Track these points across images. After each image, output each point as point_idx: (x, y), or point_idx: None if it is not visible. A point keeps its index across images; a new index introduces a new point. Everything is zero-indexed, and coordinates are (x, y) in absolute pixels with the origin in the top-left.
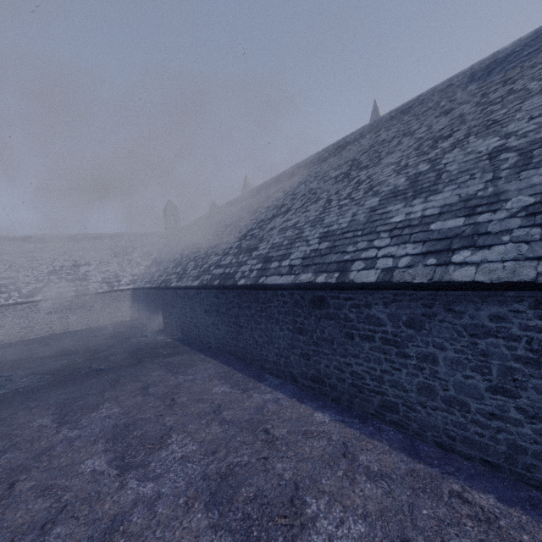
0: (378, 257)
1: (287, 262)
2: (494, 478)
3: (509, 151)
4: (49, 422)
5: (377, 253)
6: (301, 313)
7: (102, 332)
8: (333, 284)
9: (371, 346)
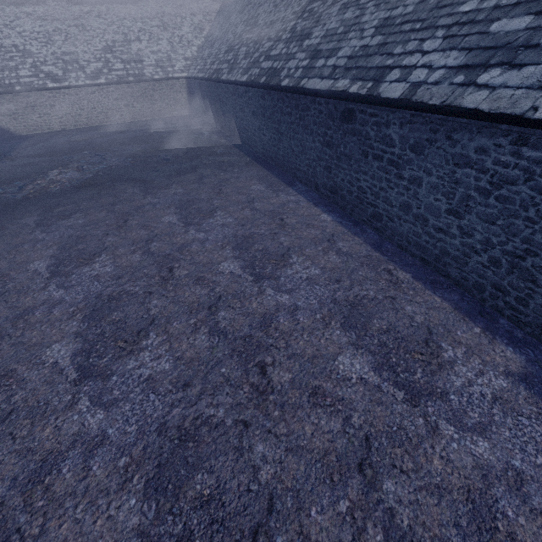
0: (418, 66)
1: (332, 62)
2: (422, 268)
3: None
4: (138, 191)
5: (418, 61)
6: (332, 126)
7: (165, 125)
8: (362, 96)
9: (378, 166)
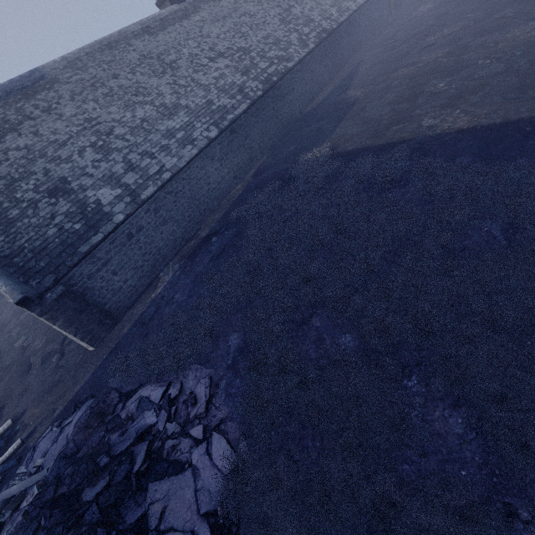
0: None
1: None
2: None
3: None
4: (457, 4)
5: None
6: None
7: None
8: None
9: None
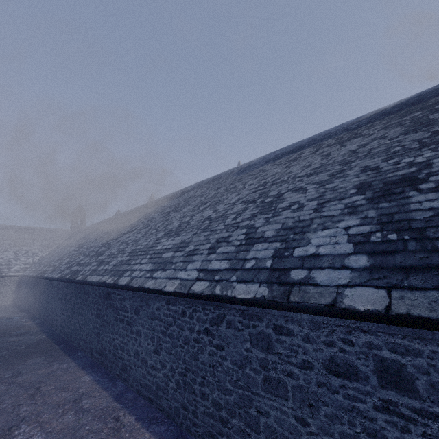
0: (137, 269)
1: (106, 267)
2: (148, 408)
3: (209, 219)
4: None
5: (138, 267)
6: (101, 303)
7: None
8: (111, 284)
9: (122, 326)
